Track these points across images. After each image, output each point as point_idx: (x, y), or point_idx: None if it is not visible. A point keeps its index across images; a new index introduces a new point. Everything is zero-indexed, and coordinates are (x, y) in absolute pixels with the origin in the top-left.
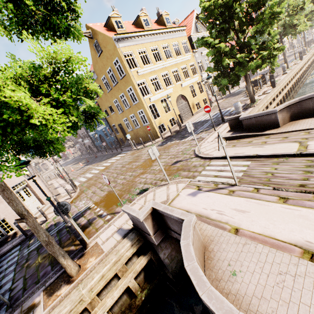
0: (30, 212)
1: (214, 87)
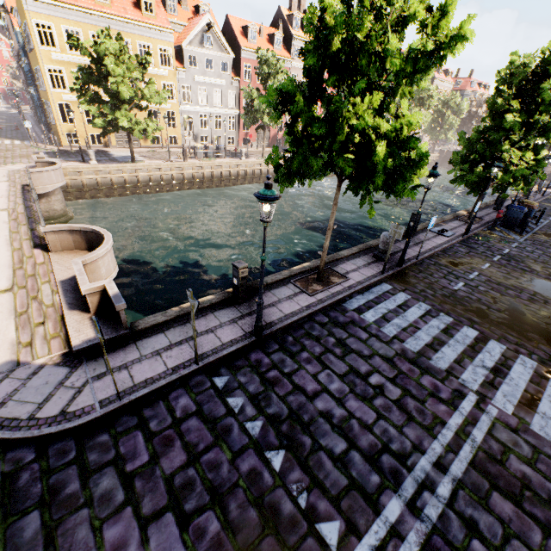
0: None
1: (202, 130)
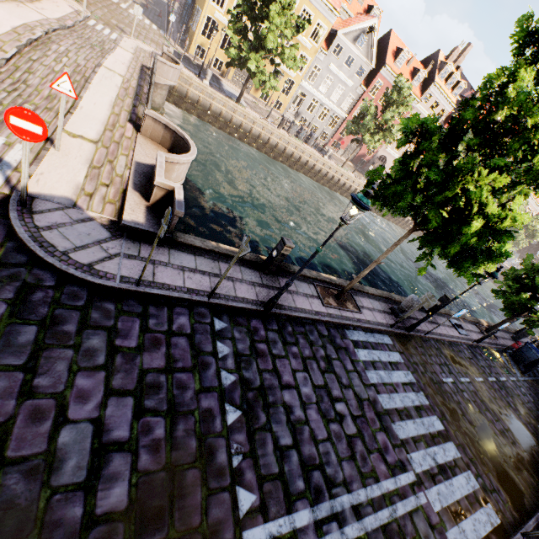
0: None
1: (306, 112)
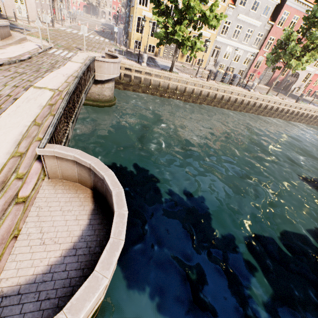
0: (16, 12)
1: (223, 60)
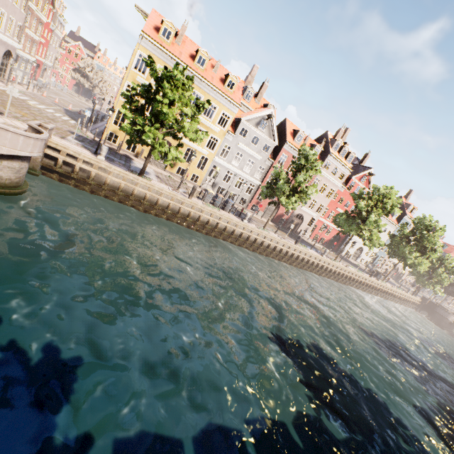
0: None
1: (222, 182)
